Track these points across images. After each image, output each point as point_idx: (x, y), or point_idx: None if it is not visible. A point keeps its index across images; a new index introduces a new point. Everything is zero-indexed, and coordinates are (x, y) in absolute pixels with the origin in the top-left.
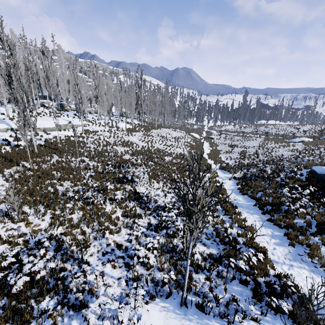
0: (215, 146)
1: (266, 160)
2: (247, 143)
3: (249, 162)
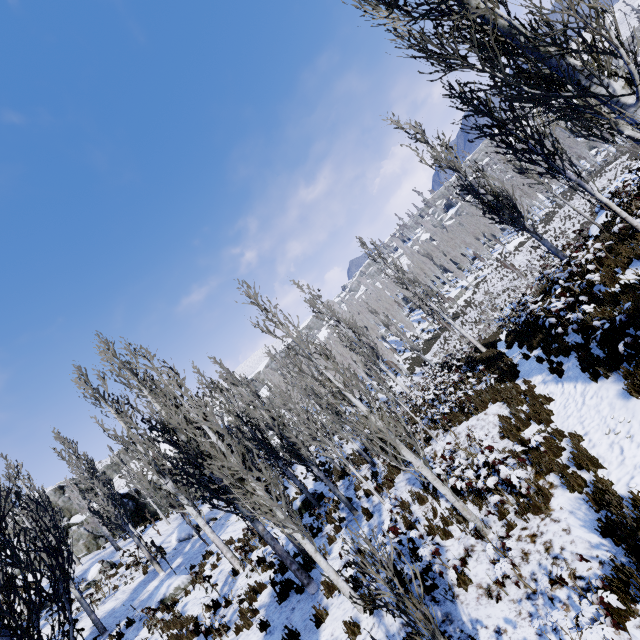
0: None
1: None
2: None
3: None
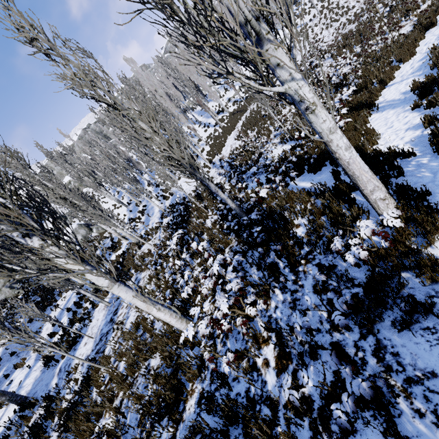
0: None
1: None
2: None
3: None
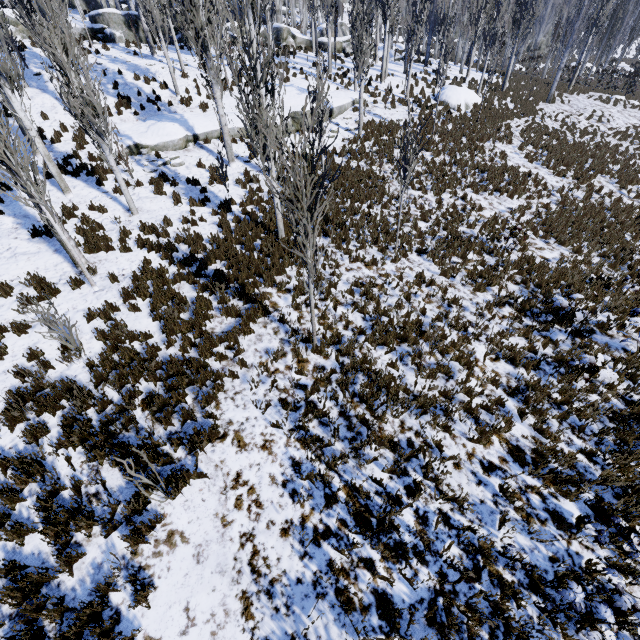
0: None
1: None
2: None
3: None
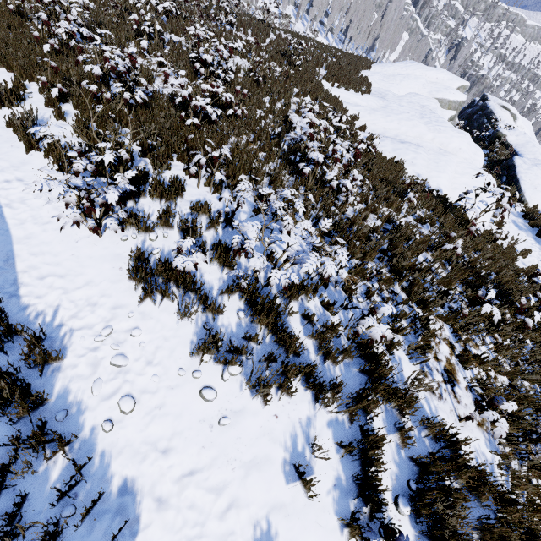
0: None
1: None
2: None
3: None
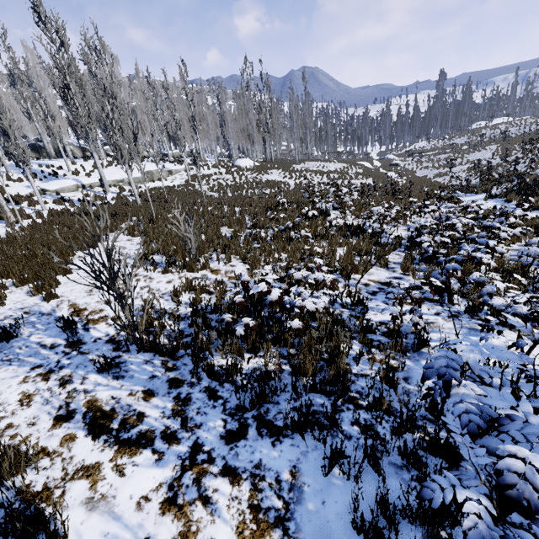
0: (410, 174)
1: (536, 164)
2: (469, 157)
3: (503, 174)
